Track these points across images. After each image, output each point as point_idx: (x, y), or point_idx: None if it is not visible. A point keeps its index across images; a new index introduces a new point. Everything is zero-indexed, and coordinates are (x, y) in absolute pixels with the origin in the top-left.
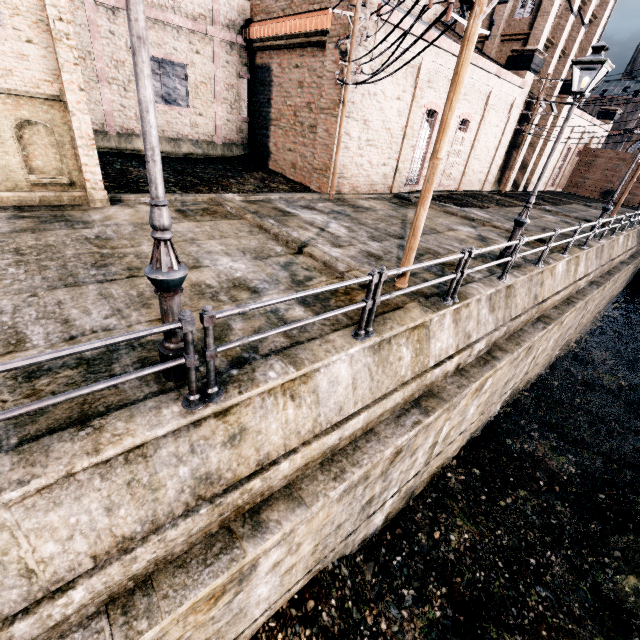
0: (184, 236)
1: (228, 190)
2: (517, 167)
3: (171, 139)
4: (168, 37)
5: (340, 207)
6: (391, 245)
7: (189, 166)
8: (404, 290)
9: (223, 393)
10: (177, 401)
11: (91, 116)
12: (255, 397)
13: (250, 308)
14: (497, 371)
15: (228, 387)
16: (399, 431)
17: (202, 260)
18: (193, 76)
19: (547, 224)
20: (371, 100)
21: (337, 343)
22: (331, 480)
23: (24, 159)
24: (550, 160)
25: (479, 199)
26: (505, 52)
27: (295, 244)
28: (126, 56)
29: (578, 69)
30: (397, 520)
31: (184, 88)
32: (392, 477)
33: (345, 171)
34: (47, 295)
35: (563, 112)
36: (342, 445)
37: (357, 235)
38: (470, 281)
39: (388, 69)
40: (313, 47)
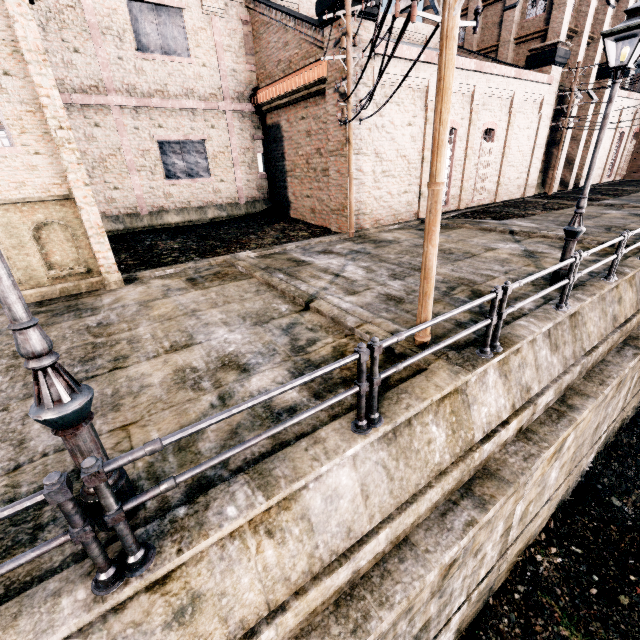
0: (186, 308)
1: (246, 247)
2: (561, 165)
3: (197, 208)
4: (185, 120)
5: (360, 245)
6: (415, 281)
7: (214, 230)
8: (416, 356)
9: (154, 556)
10: (87, 578)
11: (125, 202)
12: (209, 547)
13: (164, 443)
14: (579, 424)
15: (164, 543)
16: (445, 539)
17: (196, 336)
18: (211, 148)
19: (612, 221)
20: (380, 132)
21: (329, 443)
22: (349, 634)
23: (44, 257)
24: (597, 153)
25: (521, 207)
26: (523, 54)
27: (301, 299)
28: (150, 145)
29: (612, 41)
30: (475, 630)
31: (204, 161)
32: (452, 588)
33: (363, 207)
34: (18, 407)
35: (605, 97)
36: (365, 570)
37: (376, 275)
38: (518, 315)
39: (393, 99)
40: (315, 97)
